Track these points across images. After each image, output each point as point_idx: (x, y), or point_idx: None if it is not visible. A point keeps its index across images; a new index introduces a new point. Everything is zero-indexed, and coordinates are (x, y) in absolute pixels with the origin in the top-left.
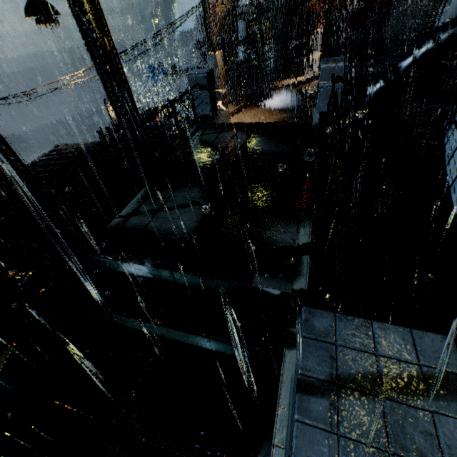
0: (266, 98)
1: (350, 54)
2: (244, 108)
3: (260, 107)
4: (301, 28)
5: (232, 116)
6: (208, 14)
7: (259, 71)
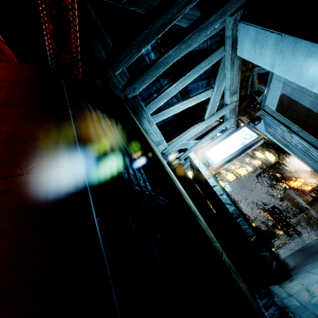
0: None
1: None
2: None
3: None
4: None
5: None
6: None
7: None
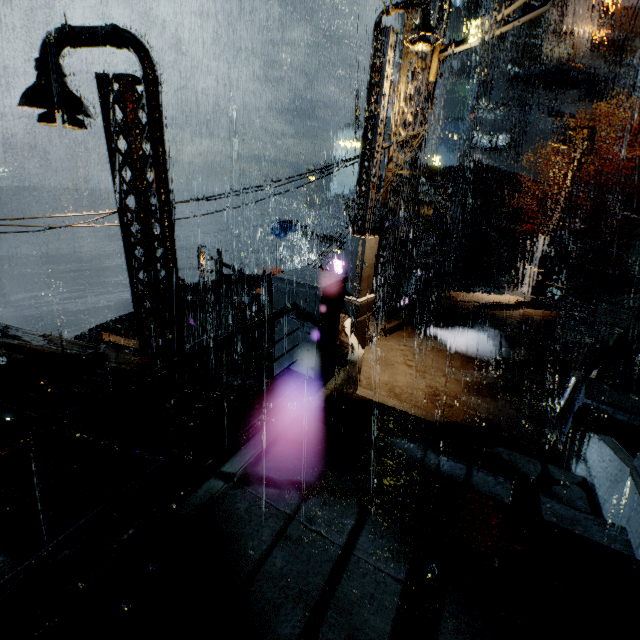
0: (439, 321)
1: (639, 301)
2: (395, 330)
3: (426, 337)
4: (491, 224)
5: (369, 342)
6: (366, 176)
7: (433, 273)
